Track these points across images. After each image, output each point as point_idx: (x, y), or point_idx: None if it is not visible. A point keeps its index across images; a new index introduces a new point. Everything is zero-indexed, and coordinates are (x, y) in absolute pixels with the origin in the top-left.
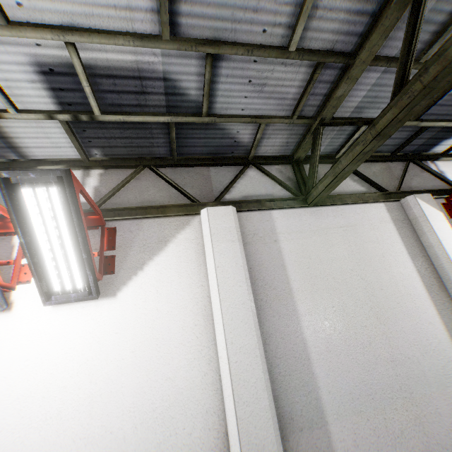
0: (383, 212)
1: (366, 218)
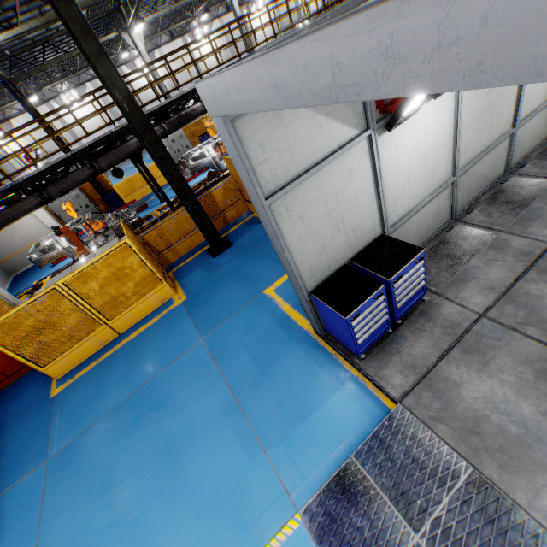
0: None
1: None
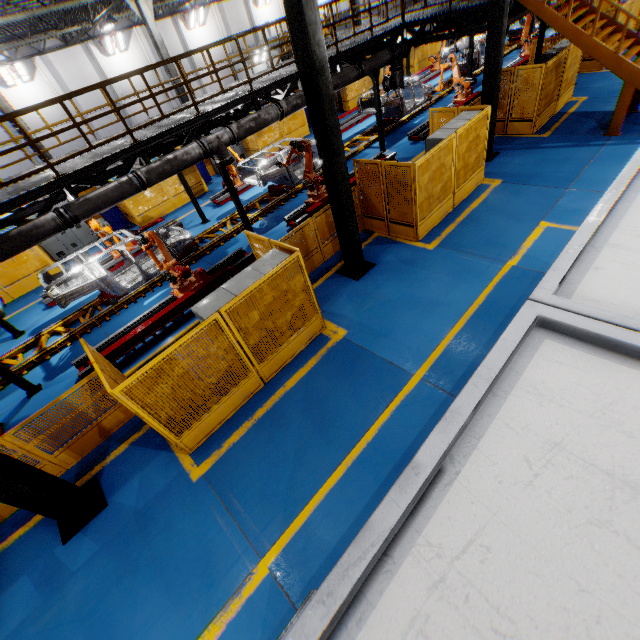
0: (241, 1)
1: (238, 3)
